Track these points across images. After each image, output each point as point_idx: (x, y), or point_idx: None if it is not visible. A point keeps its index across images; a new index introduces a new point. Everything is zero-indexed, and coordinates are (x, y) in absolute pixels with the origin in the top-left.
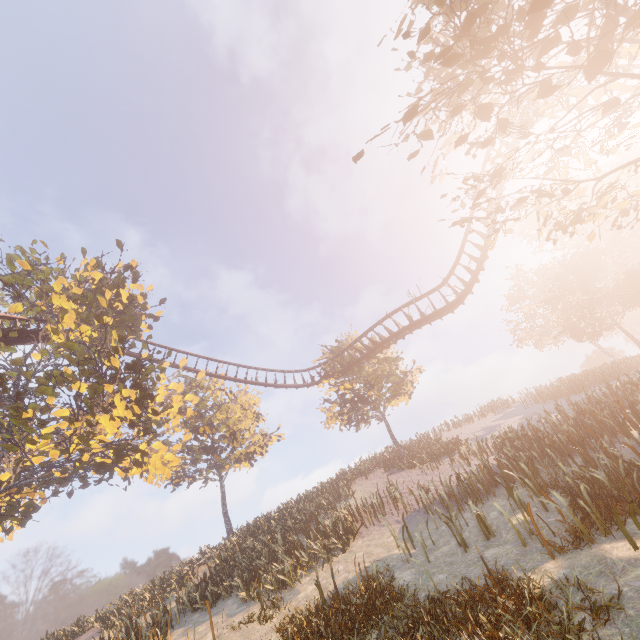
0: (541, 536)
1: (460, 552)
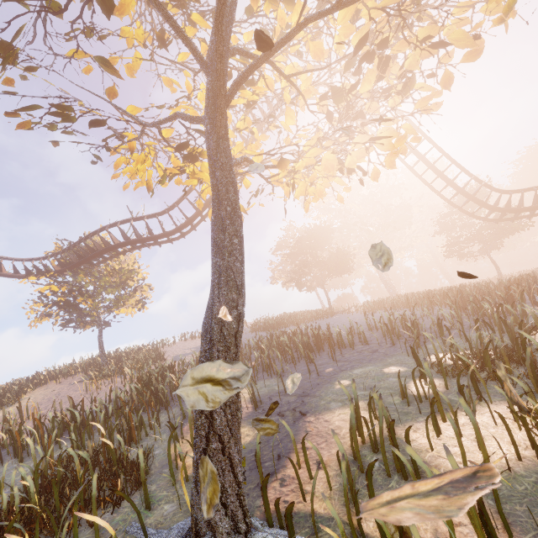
0: None
1: None
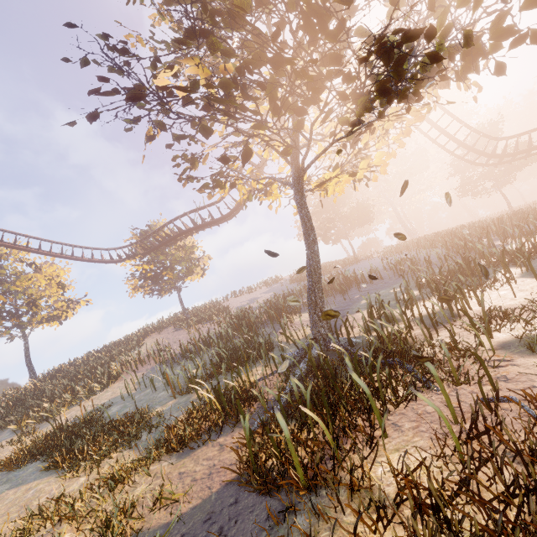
0: (172, 388)
1: (151, 393)
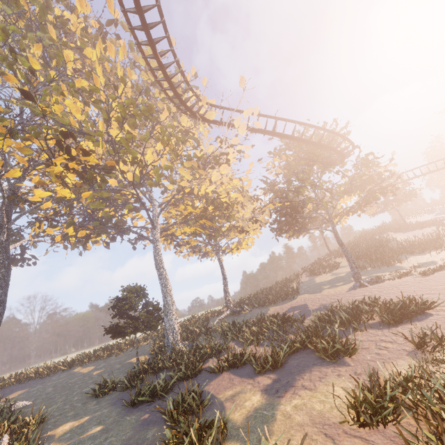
0: None
1: None
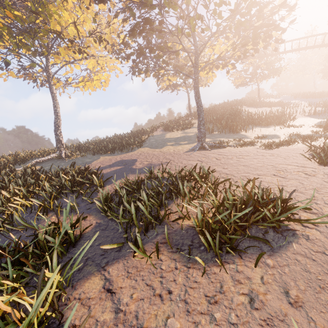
0: None
1: None
